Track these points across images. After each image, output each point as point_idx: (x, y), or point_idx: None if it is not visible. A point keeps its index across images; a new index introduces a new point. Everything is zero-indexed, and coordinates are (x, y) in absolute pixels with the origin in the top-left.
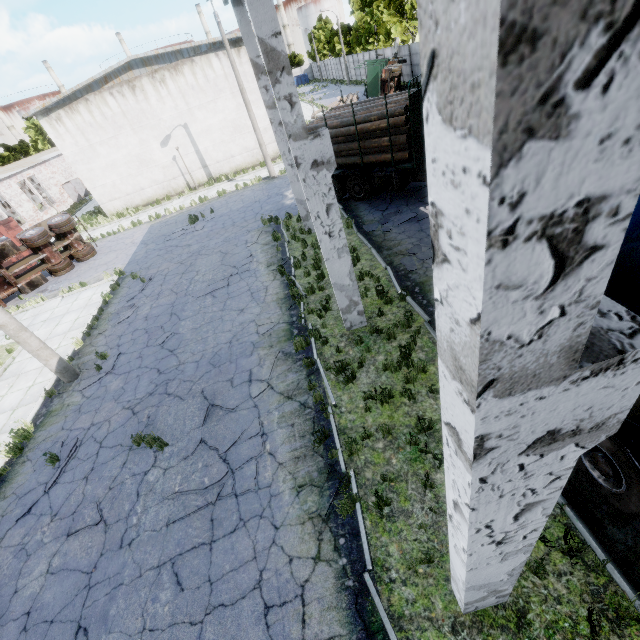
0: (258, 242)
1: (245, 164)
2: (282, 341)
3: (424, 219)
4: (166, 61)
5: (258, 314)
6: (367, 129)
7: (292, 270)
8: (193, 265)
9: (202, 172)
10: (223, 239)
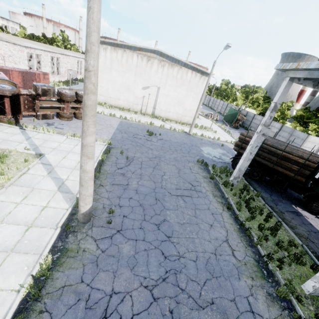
0: (198, 173)
1: (172, 118)
2: (259, 277)
3: (301, 215)
4: (170, 60)
5: (226, 236)
6: (288, 157)
7: (236, 210)
8: (159, 165)
9: (151, 109)
10: (173, 157)
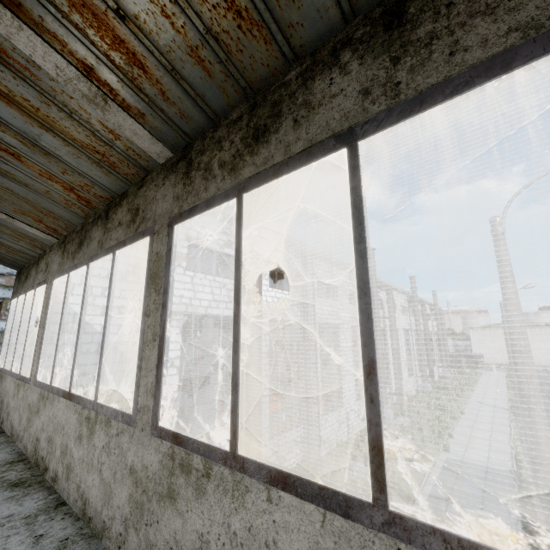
0: None
1: None
2: None
3: None
4: (529, 324)
5: None
6: None
7: None
8: (543, 376)
9: None
10: None
